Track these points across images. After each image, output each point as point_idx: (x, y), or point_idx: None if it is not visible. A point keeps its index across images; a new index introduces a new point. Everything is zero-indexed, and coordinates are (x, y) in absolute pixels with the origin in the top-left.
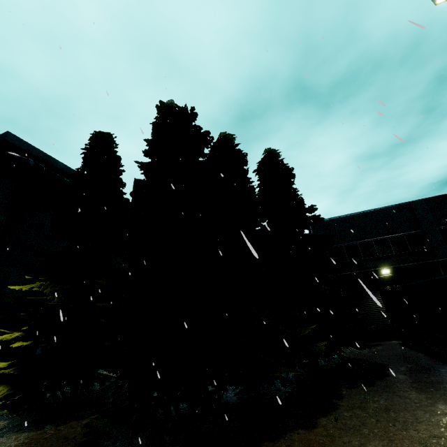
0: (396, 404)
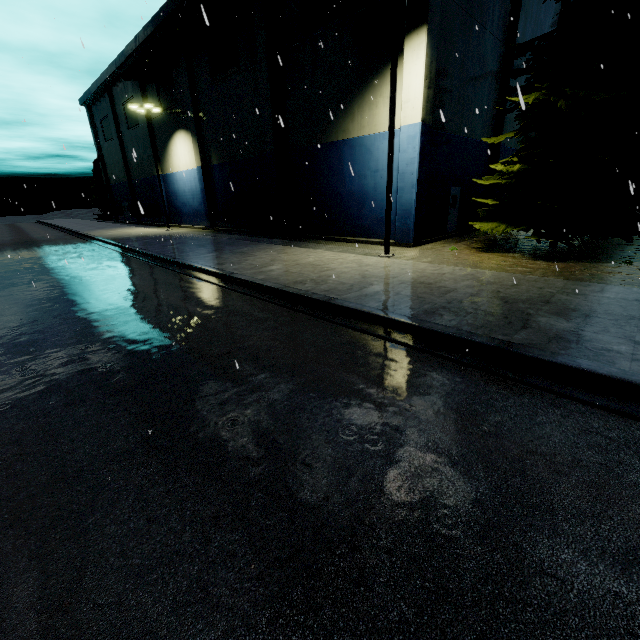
0: None
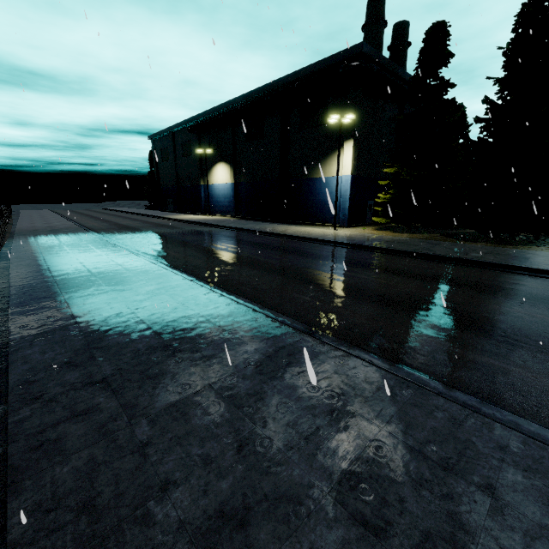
0: None
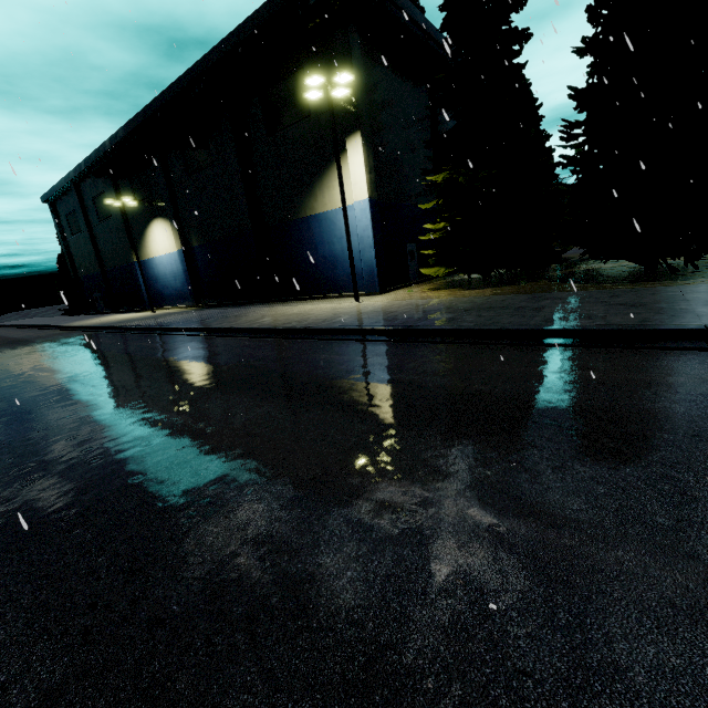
0: None
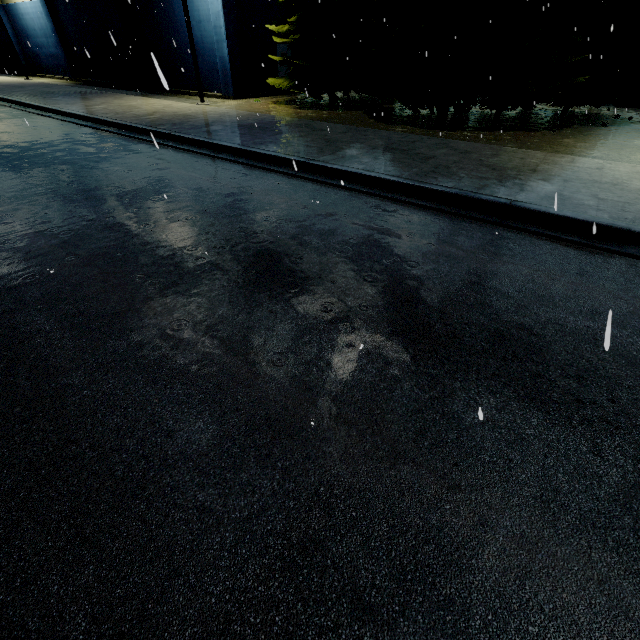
0: (610, 134)
